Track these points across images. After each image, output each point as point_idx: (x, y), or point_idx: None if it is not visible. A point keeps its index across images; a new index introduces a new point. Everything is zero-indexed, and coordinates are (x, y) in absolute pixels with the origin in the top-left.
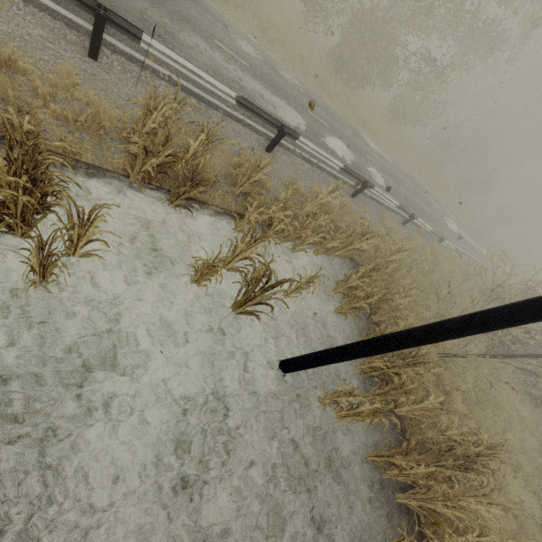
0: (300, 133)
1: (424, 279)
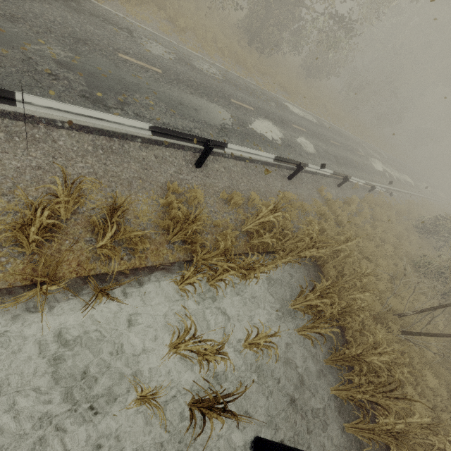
0: (227, 130)
1: (370, 244)
